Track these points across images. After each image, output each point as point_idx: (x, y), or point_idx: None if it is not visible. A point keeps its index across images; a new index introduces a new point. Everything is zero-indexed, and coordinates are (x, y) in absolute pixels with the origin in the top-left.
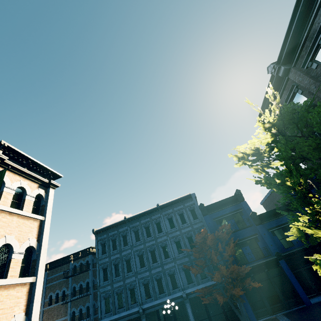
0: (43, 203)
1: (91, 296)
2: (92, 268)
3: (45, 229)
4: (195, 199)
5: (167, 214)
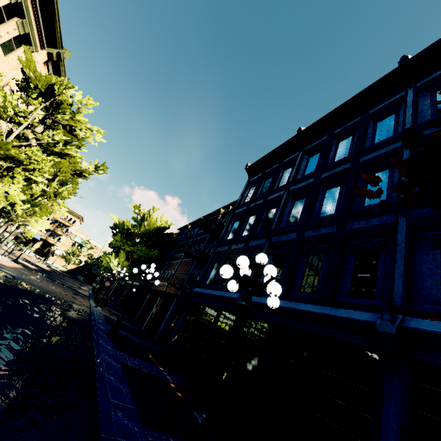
0: None
1: None
2: None
3: None
4: None
5: (440, 76)
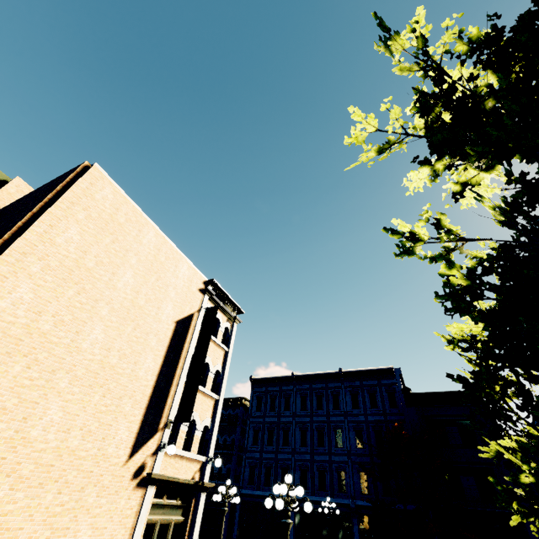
0: (228, 336)
1: (235, 457)
2: (241, 424)
3: (228, 359)
4: (401, 378)
5: (352, 387)
